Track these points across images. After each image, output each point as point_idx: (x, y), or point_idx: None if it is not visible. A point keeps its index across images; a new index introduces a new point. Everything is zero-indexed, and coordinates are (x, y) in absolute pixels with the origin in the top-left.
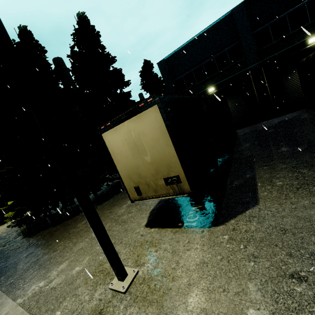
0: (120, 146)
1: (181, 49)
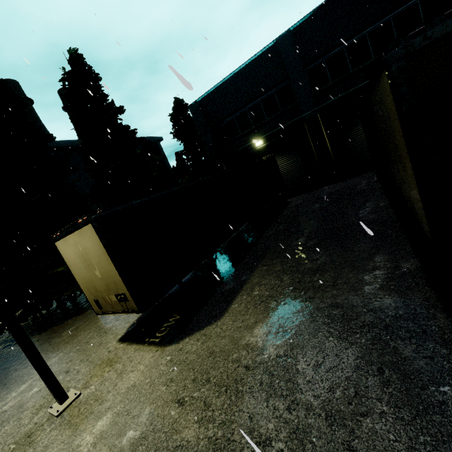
0: (73, 257)
1: (217, 89)
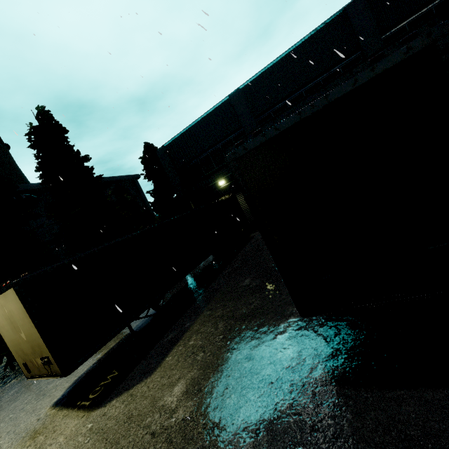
0: (1, 320)
1: (182, 136)
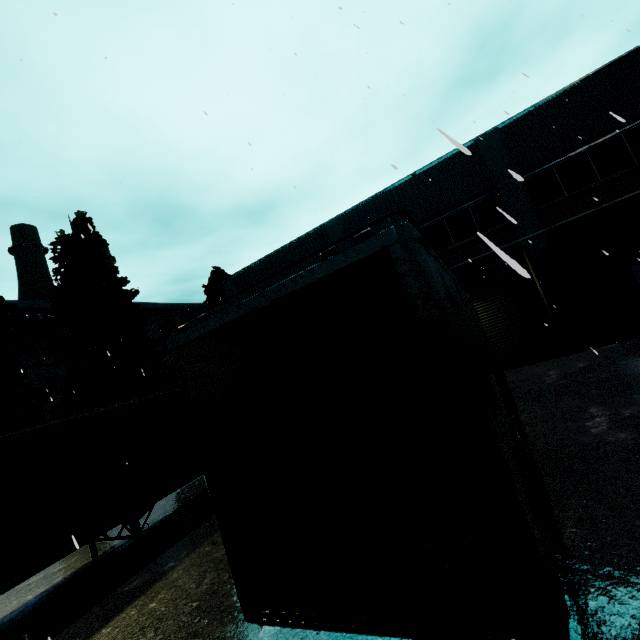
0: None
1: (259, 265)
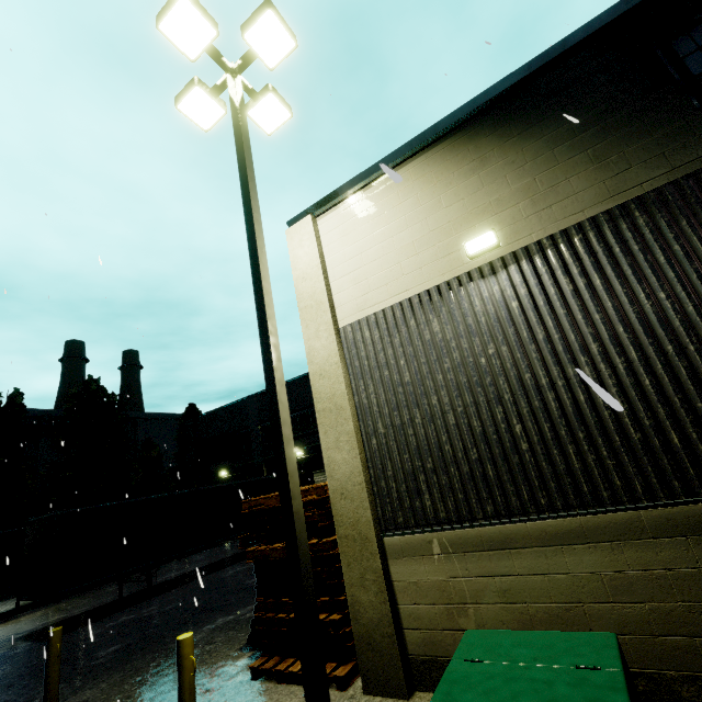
0: None
1: (209, 415)
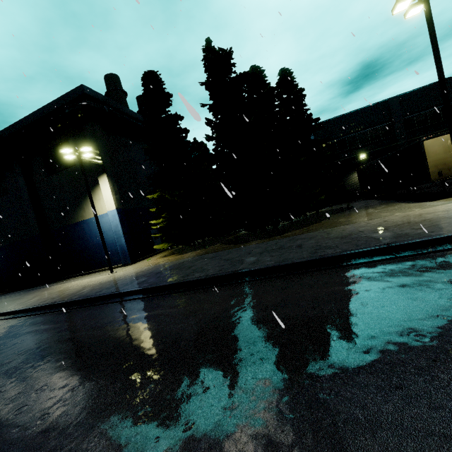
0: (436, 148)
1: (338, 118)
